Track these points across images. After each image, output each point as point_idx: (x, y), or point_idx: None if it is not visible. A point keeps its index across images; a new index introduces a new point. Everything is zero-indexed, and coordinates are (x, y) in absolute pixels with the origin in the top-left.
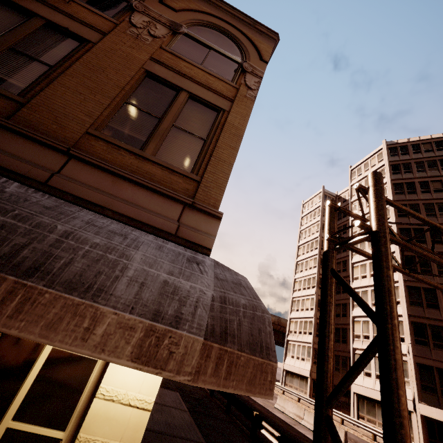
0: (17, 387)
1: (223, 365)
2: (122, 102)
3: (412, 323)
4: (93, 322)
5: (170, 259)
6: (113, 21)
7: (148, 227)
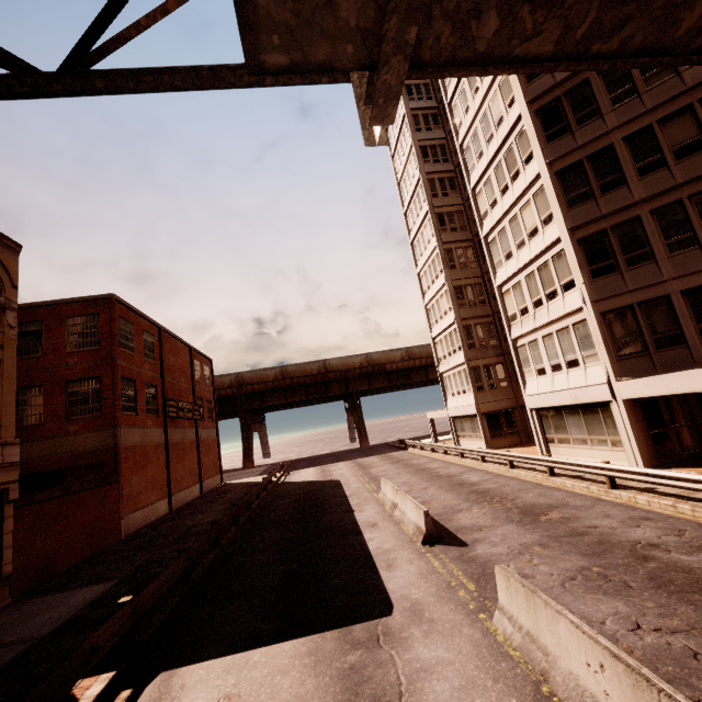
0: None
1: None
2: None
3: (579, 243)
4: None
5: None
6: None
7: None
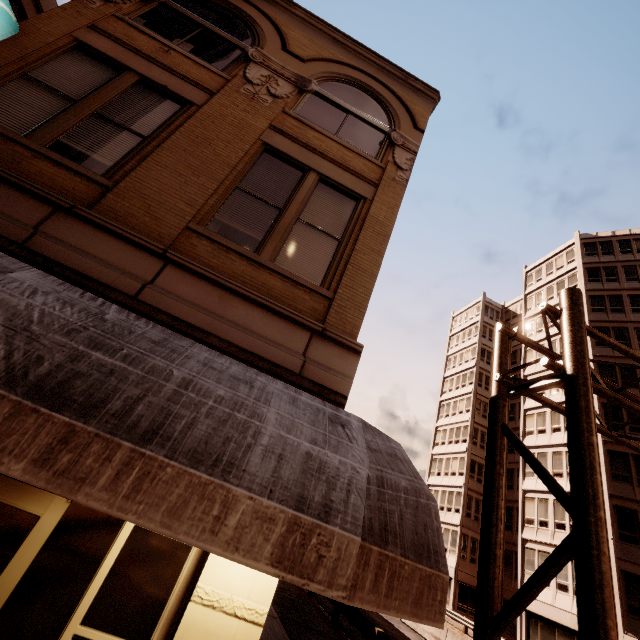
0: (89, 577)
1: (384, 576)
2: (232, 186)
3: (615, 508)
4: (224, 508)
5: (309, 419)
6: (223, 76)
7: (264, 362)
